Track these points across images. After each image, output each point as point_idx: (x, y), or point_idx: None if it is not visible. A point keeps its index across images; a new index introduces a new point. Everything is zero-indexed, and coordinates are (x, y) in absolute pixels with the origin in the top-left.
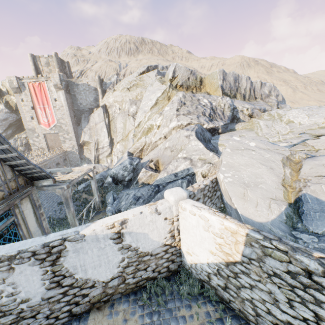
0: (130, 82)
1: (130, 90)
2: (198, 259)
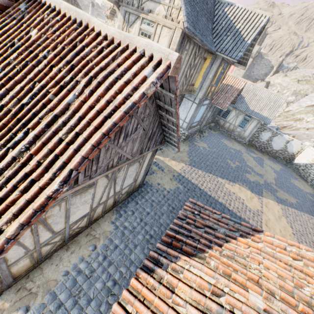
0: (304, 76)
1: (299, 83)
2: (300, 162)
